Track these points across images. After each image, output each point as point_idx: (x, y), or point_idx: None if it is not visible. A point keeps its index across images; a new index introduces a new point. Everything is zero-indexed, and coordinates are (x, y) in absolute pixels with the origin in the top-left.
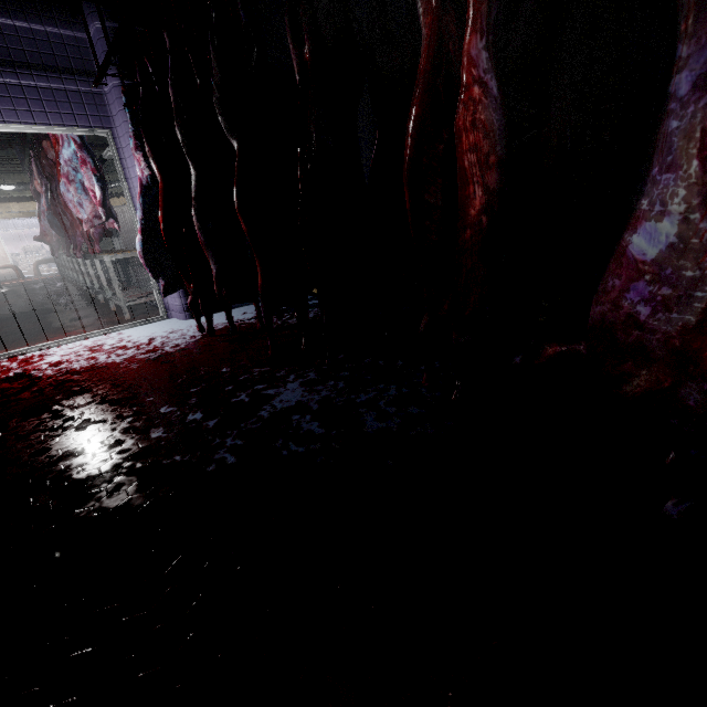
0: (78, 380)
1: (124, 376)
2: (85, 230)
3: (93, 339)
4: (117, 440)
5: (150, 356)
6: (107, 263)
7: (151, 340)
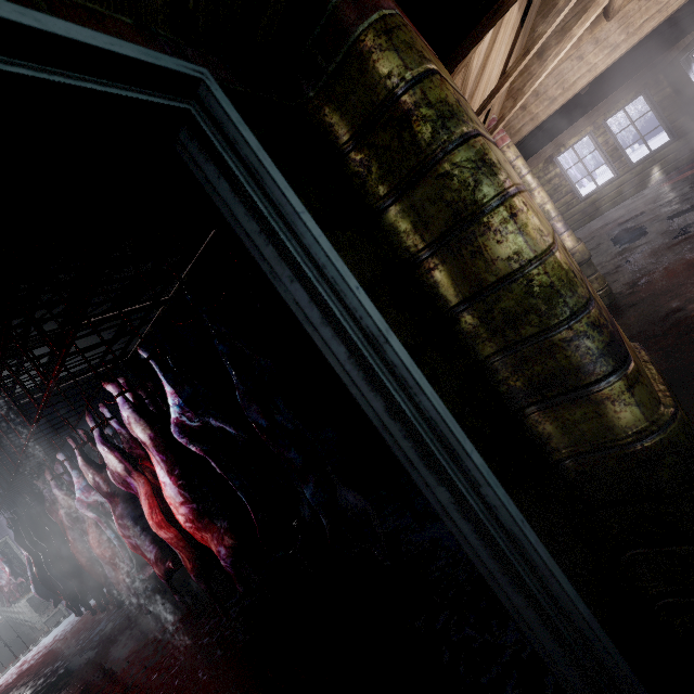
0: (11, 686)
1: (34, 668)
2: (7, 590)
3: (22, 659)
4: None
5: (51, 648)
6: (24, 603)
7: (55, 637)
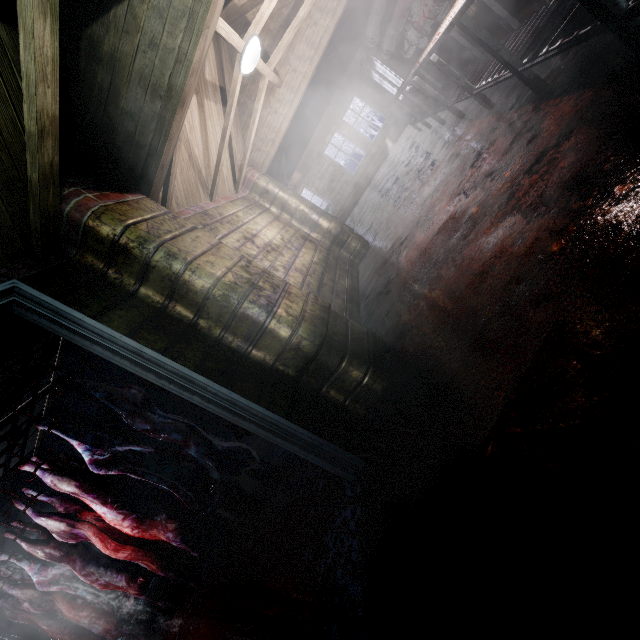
0: None
1: None
2: None
3: None
4: None
5: None
6: None
7: None
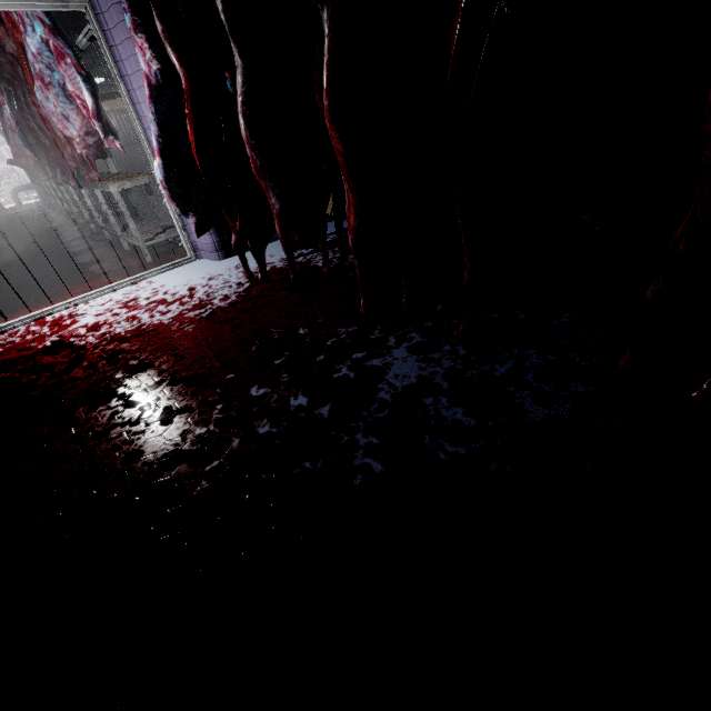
0: (131, 350)
1: (183, 343)
2: (78, 152)
3: (122, 291)
4: (218, 438)
5: (201, 313)
6: (115, 195)
7: (192, 291)
